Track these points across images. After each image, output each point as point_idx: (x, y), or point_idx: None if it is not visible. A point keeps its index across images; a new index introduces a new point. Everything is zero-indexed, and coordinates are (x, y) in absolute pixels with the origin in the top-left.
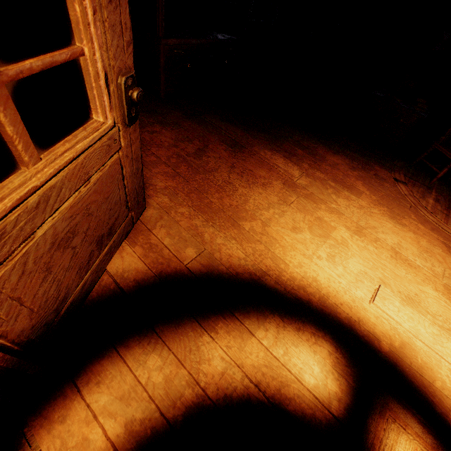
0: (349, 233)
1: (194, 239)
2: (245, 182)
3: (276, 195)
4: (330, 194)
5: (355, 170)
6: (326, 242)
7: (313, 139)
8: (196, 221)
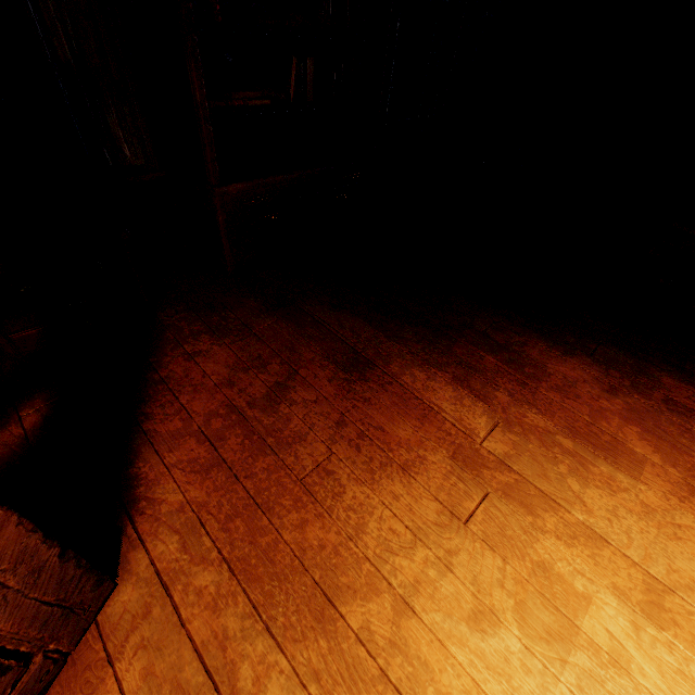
0: (629, 618)
1: (208, 691)
2: (364, 465)
3: (433, 498)
4: (564, 479)
5: (617, 395)
6: (567, 661)
7: (517, 322)
8: (228, 618)
